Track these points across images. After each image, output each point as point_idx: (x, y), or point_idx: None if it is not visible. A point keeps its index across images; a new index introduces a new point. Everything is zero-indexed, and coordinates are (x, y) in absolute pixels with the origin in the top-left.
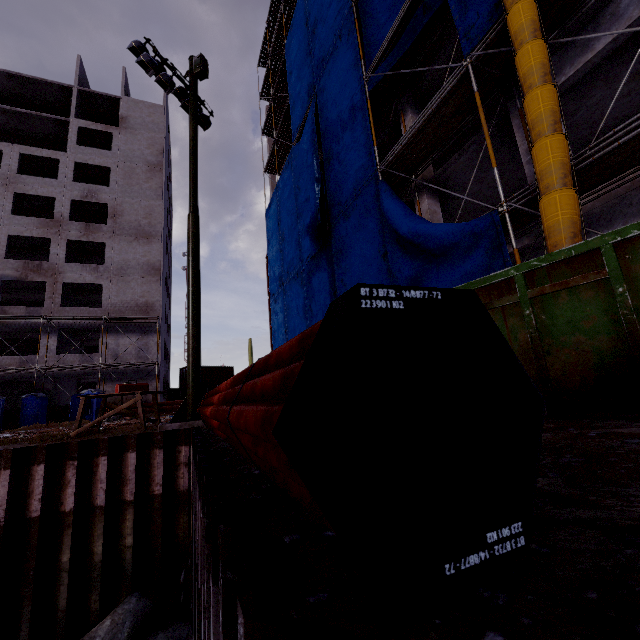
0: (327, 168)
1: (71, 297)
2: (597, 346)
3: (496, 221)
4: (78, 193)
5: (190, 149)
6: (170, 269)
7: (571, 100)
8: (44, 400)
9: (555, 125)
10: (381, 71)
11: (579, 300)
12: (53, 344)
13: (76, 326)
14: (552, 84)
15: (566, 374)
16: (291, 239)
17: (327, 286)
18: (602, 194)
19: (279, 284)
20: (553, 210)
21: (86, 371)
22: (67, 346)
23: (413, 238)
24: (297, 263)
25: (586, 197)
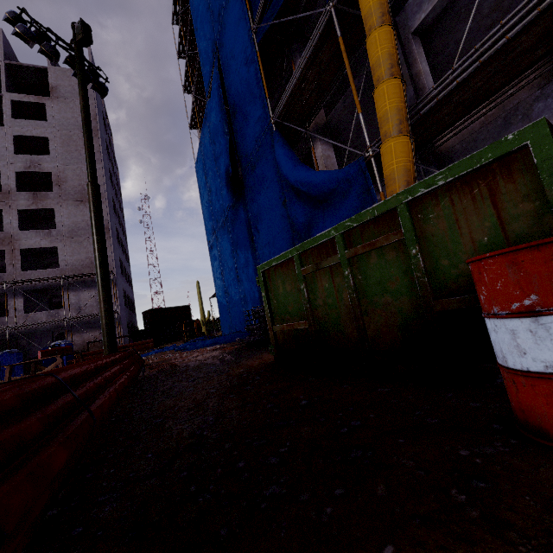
0: (234, 122)
1: (32, 261)
2: (401, 307)
3: (364, 166)
4: (21, 165)
5: (82, 119)
6: (123, 225)
7: (438, 36)
8: (18, 355)
9: (392, 69)
10: (266, 21)
11: (385, 261)
12: (20, 305)
13: (39, 287)
14: (389, 25)
15: (379, 334)
16: (216, 190)
17: (246, 233)
18: (459, 131)
19: (212, 232)
20: (389, 159)
21: (54, 325)
22: (35, 305)
23: (299, 187)
24: (222, 212)
25: (446, 135)
